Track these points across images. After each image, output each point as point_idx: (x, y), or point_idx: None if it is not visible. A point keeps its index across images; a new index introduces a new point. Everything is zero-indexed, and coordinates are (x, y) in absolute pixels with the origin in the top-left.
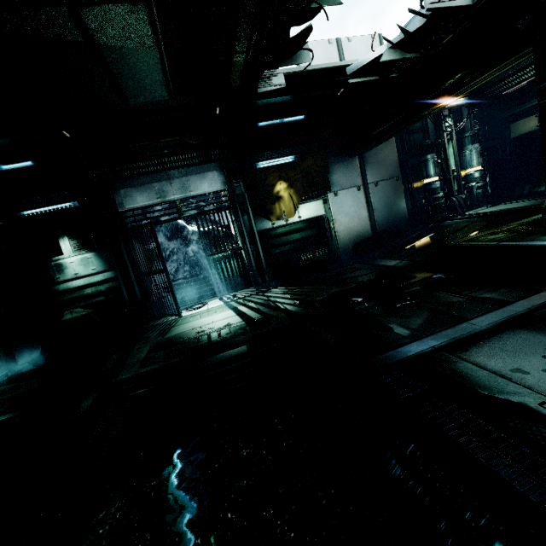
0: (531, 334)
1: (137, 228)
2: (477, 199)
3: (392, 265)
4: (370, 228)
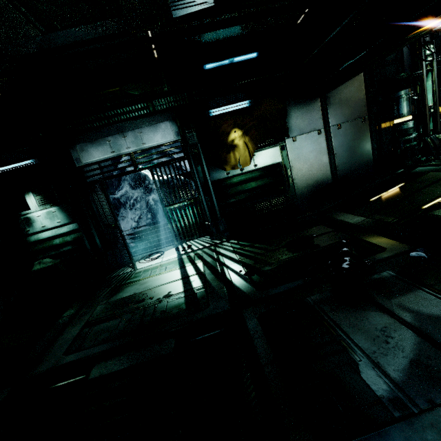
0: None
1: (92, 183)
2: None
3: (354, 223)
4: (330, 174)
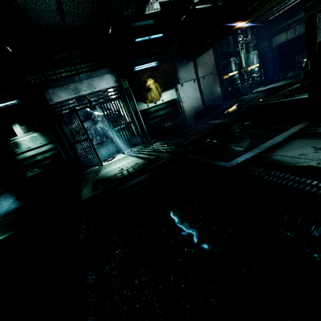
0: (303, 140)
1: (65, 114)
2: (257, 83)
3: (219, 122)
4: (202, 104)
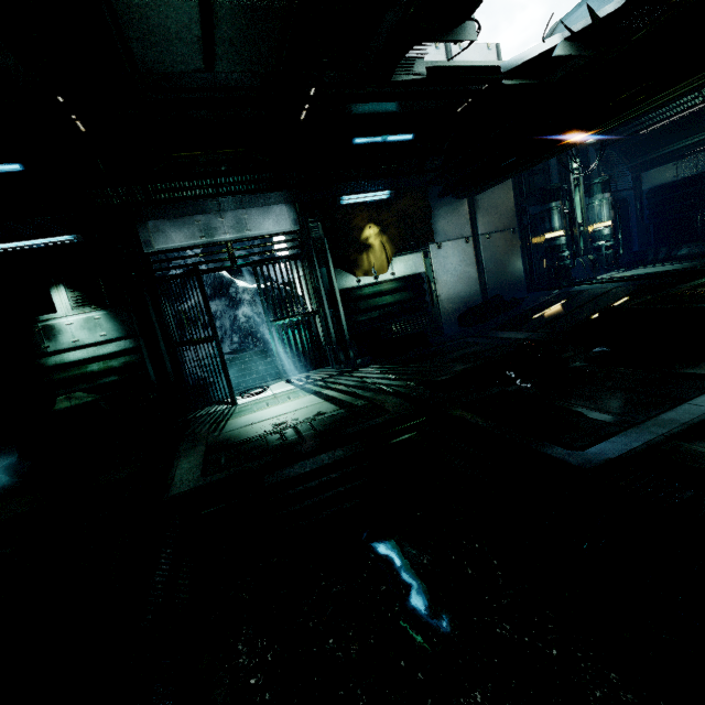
0: None
1: (174, 277)
2: (606, 261)
3: (523, 338)
4: (480, 292)
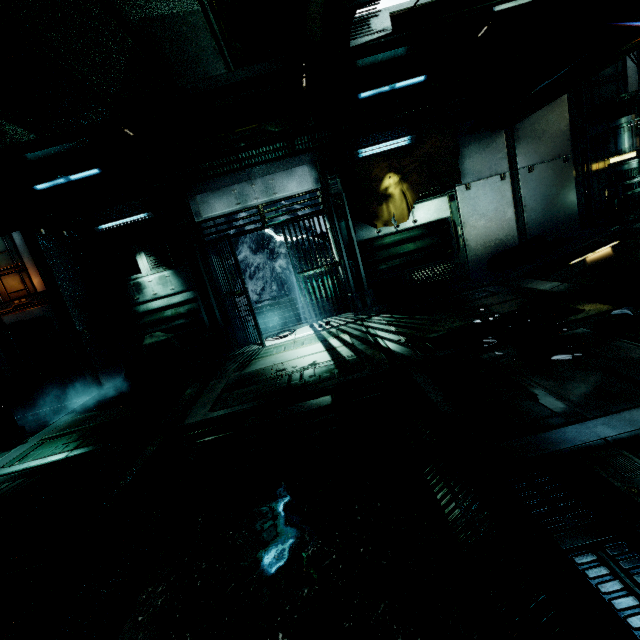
0: None
1: (215, 241)
2: None
3: (546, 290)
4: (517, 233)
